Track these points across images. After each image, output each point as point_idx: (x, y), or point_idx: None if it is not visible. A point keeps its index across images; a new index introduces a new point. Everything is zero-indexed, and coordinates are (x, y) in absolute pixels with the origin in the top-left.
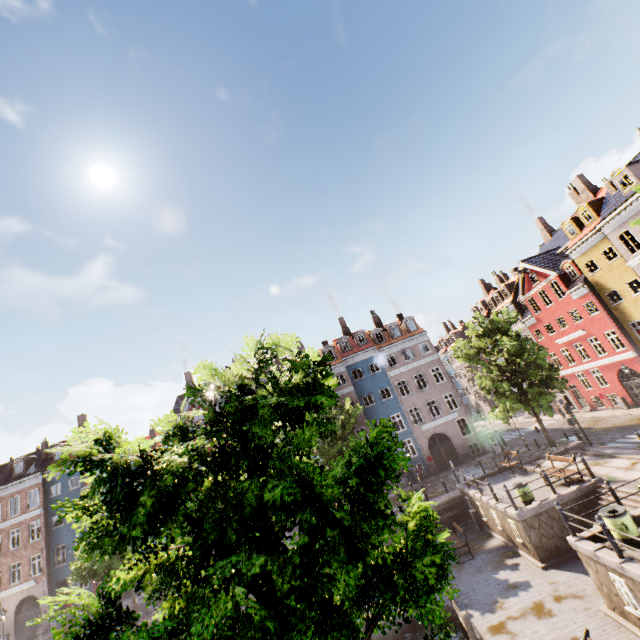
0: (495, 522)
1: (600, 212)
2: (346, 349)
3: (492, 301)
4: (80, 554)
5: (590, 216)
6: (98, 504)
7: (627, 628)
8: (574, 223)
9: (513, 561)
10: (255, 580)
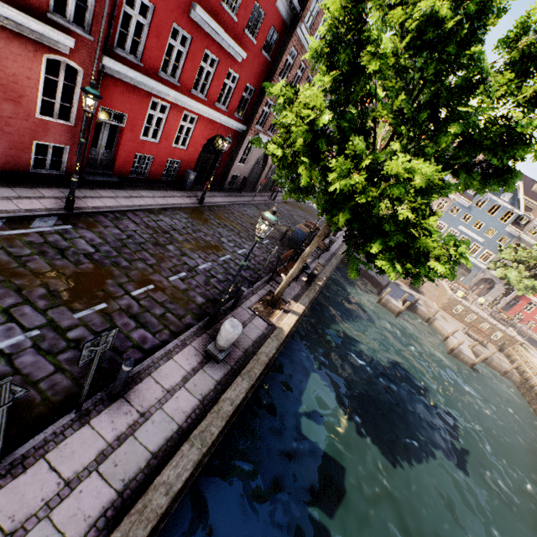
0: None
1: None
2: None
3: None
4: None
5: None
6: None
7: (444, 313)
8: None
9: (396, 282)
10: None
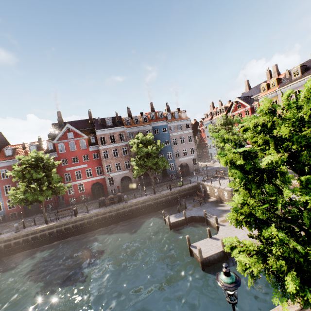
0: (214, 193)
1: (279, 84)
2: (153, 118)
3: (215, 113)
4: (307, 140)
5: (274, 85)
6: (289, 127)
7: None
8: (266, 86)
9: (222, 204)
10: (310, 167)
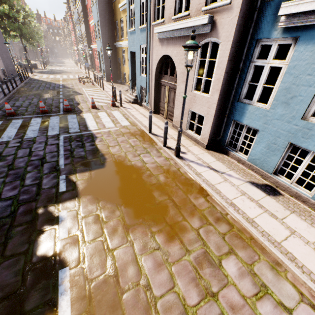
0: None
1: None
2: None
3: None
4: None
5: None
6: None
7: None
8: None
9: None
10: None
